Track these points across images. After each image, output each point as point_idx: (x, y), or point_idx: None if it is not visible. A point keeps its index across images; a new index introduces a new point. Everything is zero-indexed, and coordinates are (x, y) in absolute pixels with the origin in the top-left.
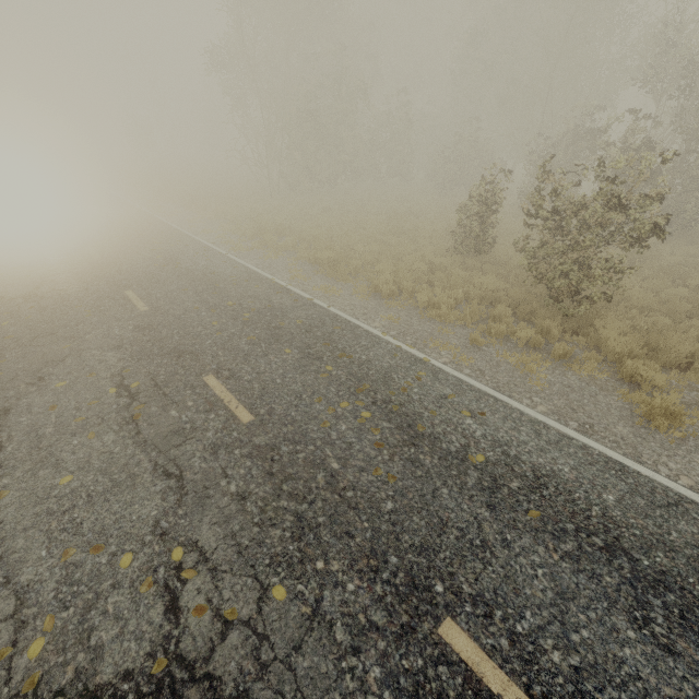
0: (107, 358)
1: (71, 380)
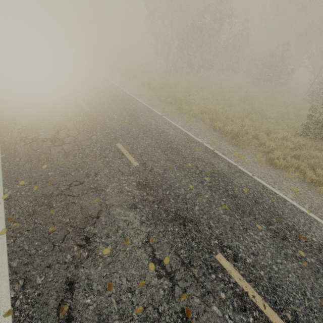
0: (131, 220)
1: (112, 246)
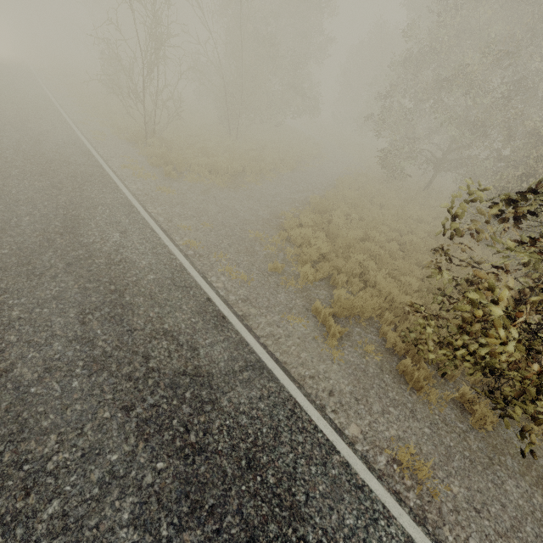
0: None
1: None
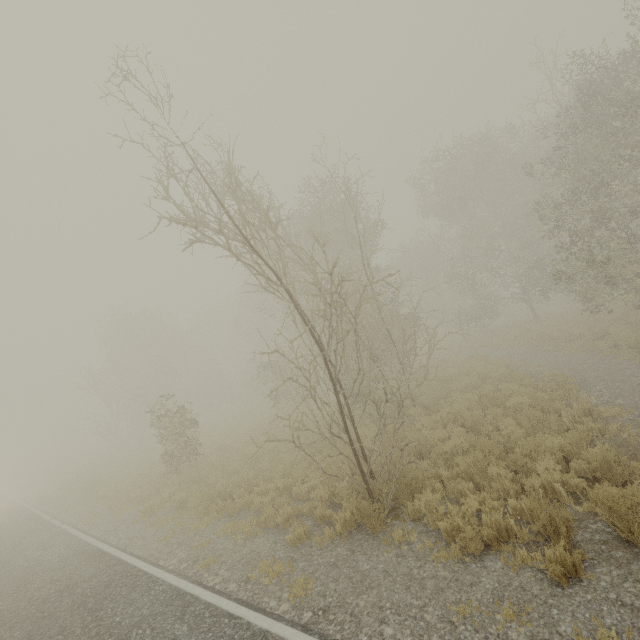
0: None
1: None
